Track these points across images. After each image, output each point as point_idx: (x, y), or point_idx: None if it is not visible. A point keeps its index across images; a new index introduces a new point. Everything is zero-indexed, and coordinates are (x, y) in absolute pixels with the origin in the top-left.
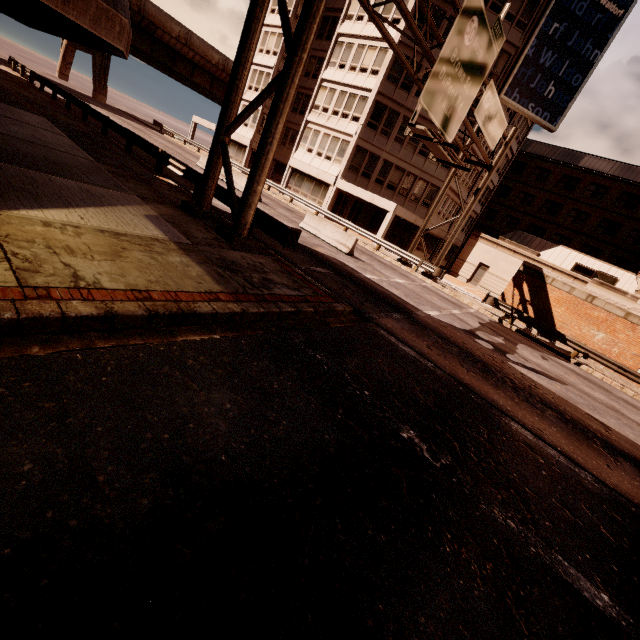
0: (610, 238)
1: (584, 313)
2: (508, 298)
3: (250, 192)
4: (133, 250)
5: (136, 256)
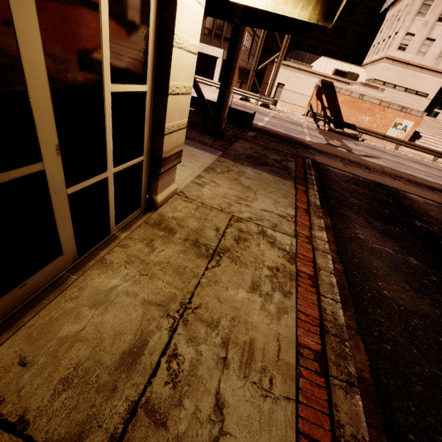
0: (341, 41)
1: (358, 107)
2: (314, 108)
3: (227, 94)
4: (238, 178)
5: (247, 182)
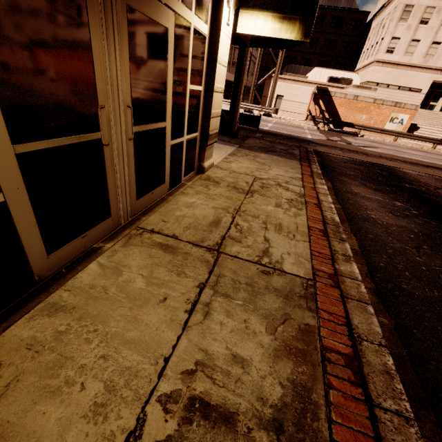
0: (332, 52)
1: (354, 107)
2: (313, 113)
3: (238, 101)
4: (254, 159)
5: (262, 161)
